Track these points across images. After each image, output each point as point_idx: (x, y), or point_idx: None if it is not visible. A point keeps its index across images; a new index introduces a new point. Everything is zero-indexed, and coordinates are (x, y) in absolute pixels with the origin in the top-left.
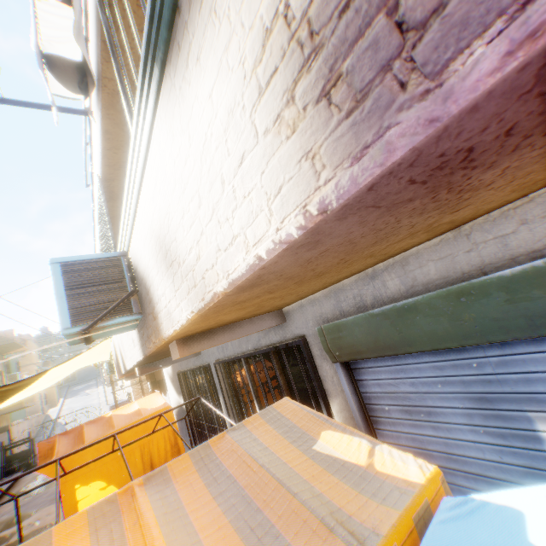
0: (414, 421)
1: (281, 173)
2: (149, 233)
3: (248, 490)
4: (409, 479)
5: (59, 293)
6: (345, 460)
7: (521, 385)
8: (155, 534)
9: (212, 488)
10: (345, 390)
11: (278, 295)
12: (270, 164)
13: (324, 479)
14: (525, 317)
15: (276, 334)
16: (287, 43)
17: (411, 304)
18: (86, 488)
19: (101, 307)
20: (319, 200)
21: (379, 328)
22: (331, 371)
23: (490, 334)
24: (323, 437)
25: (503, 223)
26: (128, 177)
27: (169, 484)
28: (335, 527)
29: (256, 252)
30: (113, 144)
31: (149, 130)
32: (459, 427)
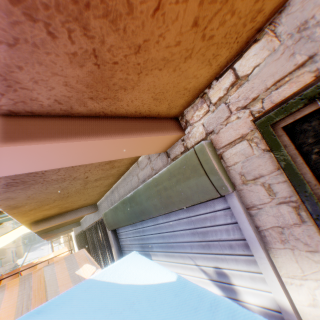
0: None
1: None
2: None
3: (33, 291)
4: None
5: None
6: (82, 276)
7: (147, 240)
8: None
9: (21, 292)
10: (113, 243)
11: (61, 203)
12: None
13: (66, 285)
14: (134, 213)
15: (97, 216)
16: None
17: (116, 206)
18: None
19: None
20: None
21: (113, 215)
22: (110, 234)
23: (132, 219)
24: (83, 267)
25: (130, 175)
26: None
27: (4, 291)
28: None
29: None
30: None
31: None
32: None
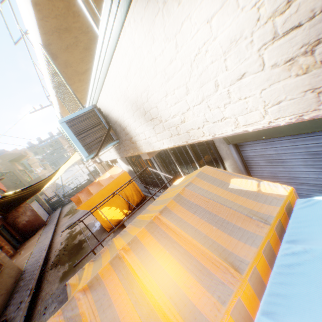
0: (272, 166)
1: (282, 94)
2: (123, 98)
3: (207, 209)
4: (280, 194)
5: (73, 139)
6: (246, 190)
7: None
8: (179, 231)
9: (190, 211)
10: (235, 156)
11: None
12: (272, 86)
13: (239, 200)
14: None
15: None
16: (319, 8)
17: None
18: (102, 210)
19: (97, 141)
20: (314, 115)
21: None
22: (225, 148)
23: None
24: (232, 182)
25: None
26: (97, 60)
27: (171, 212)
28: (253, 217)
29: (245, 129)
30: (43, 14)
31: (120, 29)
32: (298, 166)
